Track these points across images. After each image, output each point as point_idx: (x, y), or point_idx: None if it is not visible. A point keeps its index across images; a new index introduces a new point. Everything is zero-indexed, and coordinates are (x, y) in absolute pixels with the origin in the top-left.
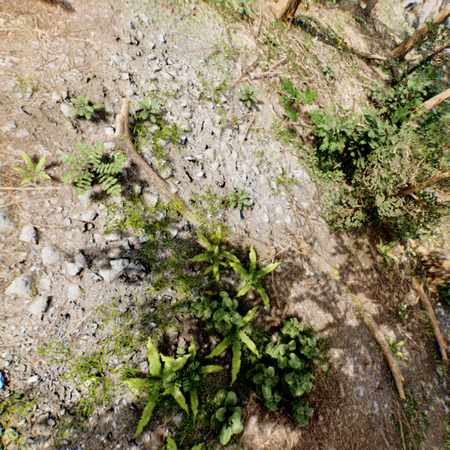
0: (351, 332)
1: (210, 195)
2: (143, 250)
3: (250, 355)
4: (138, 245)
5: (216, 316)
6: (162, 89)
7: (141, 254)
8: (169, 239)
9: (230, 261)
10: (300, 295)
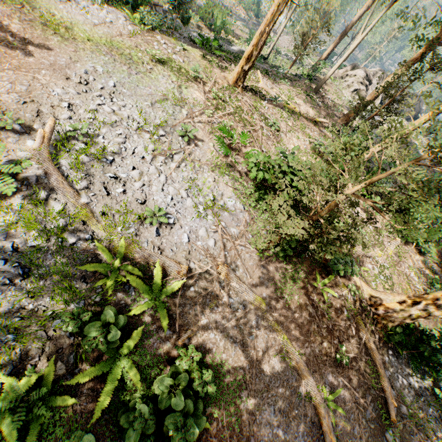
0: (274, 373)
1: (126, 210)
2: (29, 254)
3: (133, 389)
4: (25, 248)
5: (87, 331)
6: (99, 118)
7: (25, 257)
8: (65, 246)
9: (127, 274)
10: (213, 323)
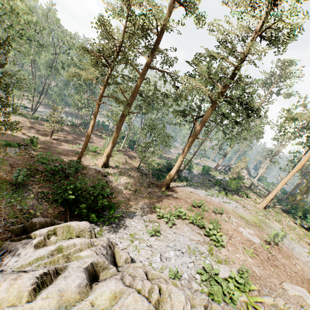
0: None
1: None
2: None
3: None
4: None
5: None
6: None
7: None
8: None
9: None
10: None
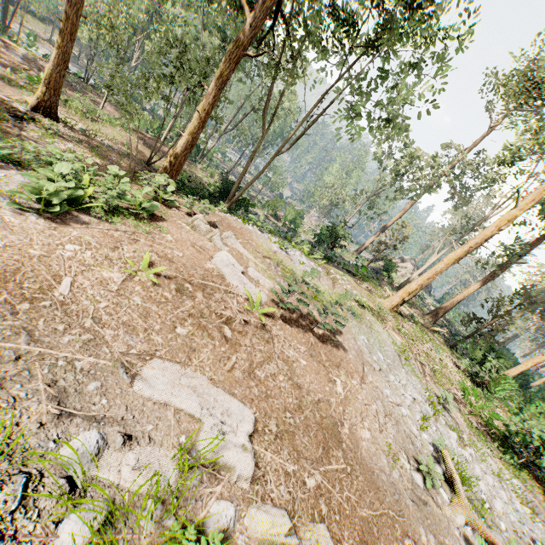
0: None
1: None
2: None
3: None
4: None
5: None
6: (418, 415)
7: None
8: None
9: None
10: None
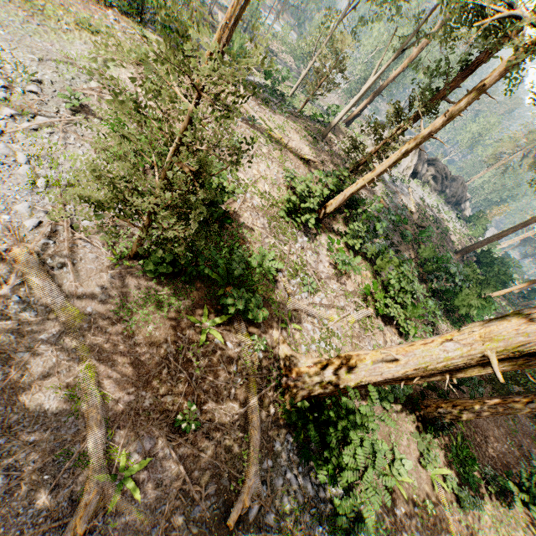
0: (36, 412)
1: None
2: None
3: None
4: None
5: None
6: None
7: None
8: None
9: None
10: None
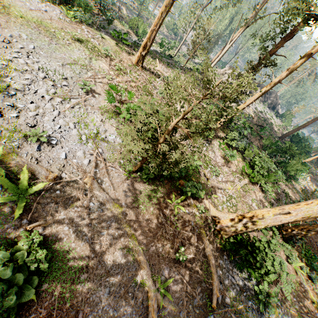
0: (117, 262)
1: (15, 129)
2: None
3: None
4: None
5: None
6: (12, 66)
7: None
8: None
9: None
10: (71, 219)
